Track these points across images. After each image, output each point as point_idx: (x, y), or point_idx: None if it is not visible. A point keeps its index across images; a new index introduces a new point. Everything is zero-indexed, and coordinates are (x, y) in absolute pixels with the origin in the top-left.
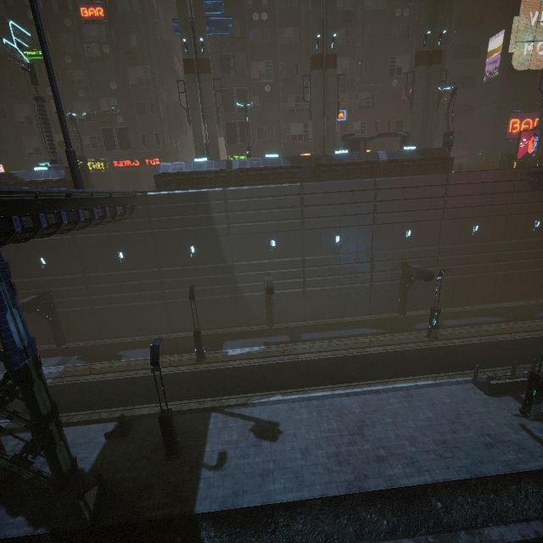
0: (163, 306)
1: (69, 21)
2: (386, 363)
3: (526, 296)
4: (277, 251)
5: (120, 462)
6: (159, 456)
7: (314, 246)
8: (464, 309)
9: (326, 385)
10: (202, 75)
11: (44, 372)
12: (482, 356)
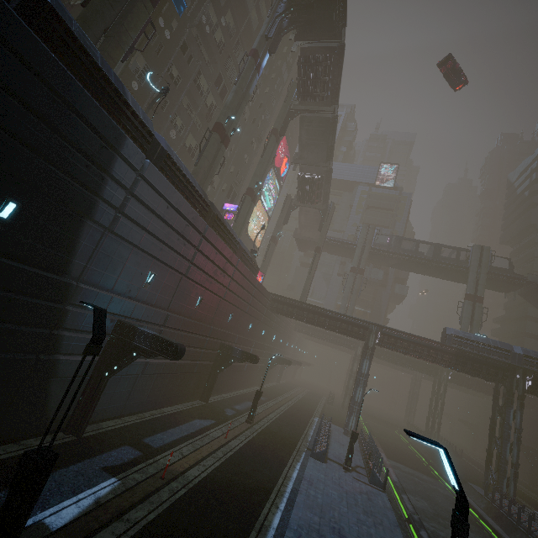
0: None
1: None
2: (261, 456)
3: (246, 385)
4: (147, 290)
5: None
6: None
7: (181, 301)
8: (230, 395)
9: (266, 504)
10: None
11: None
12: (286, 433)
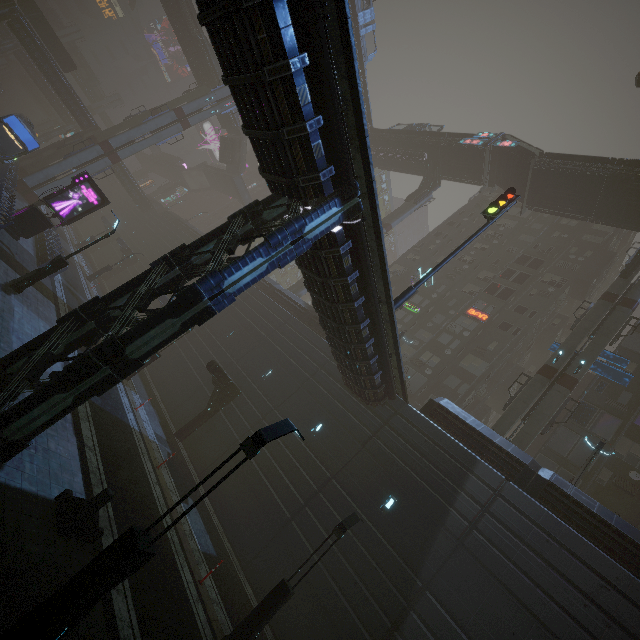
0: (281, 521)
1: (453, 312)
2: None
3: None
4: None
5: (1, 531)
6: (3, 620)
7: None
8: None
9: None
10: (557, 385)
11: (145, 423)
12: None
